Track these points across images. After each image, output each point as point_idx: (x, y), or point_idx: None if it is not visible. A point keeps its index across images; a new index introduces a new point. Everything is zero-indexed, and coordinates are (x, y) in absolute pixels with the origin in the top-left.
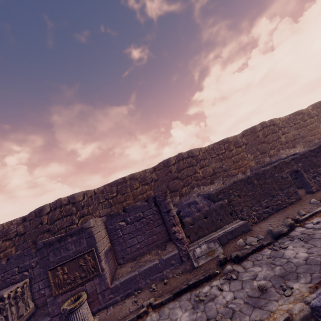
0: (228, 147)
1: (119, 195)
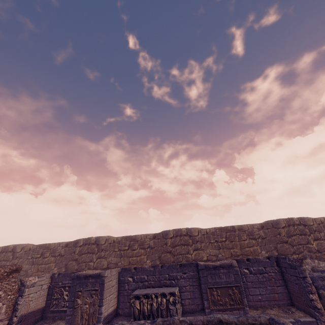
0: None
1: (227, 241)
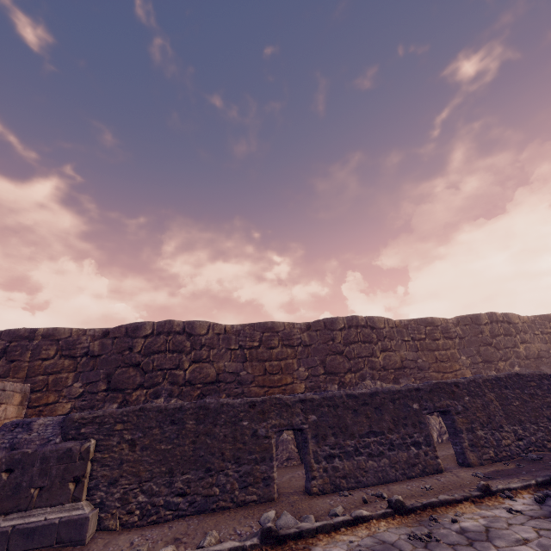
0: (269, 340)
1: (3, 360)
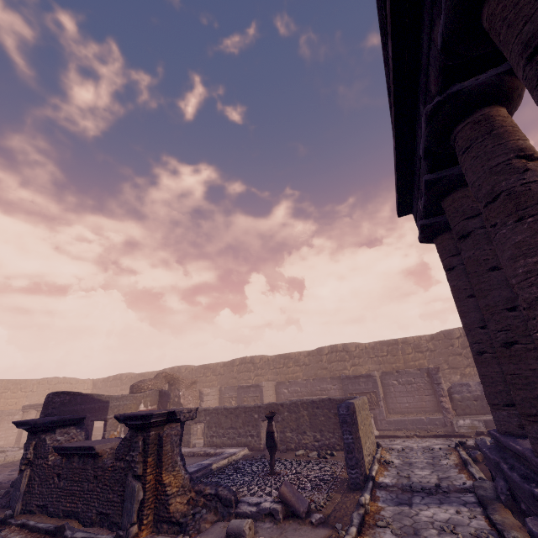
0: None
1: (389, 355)
